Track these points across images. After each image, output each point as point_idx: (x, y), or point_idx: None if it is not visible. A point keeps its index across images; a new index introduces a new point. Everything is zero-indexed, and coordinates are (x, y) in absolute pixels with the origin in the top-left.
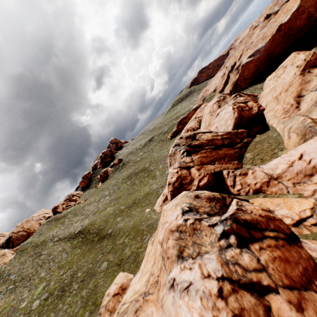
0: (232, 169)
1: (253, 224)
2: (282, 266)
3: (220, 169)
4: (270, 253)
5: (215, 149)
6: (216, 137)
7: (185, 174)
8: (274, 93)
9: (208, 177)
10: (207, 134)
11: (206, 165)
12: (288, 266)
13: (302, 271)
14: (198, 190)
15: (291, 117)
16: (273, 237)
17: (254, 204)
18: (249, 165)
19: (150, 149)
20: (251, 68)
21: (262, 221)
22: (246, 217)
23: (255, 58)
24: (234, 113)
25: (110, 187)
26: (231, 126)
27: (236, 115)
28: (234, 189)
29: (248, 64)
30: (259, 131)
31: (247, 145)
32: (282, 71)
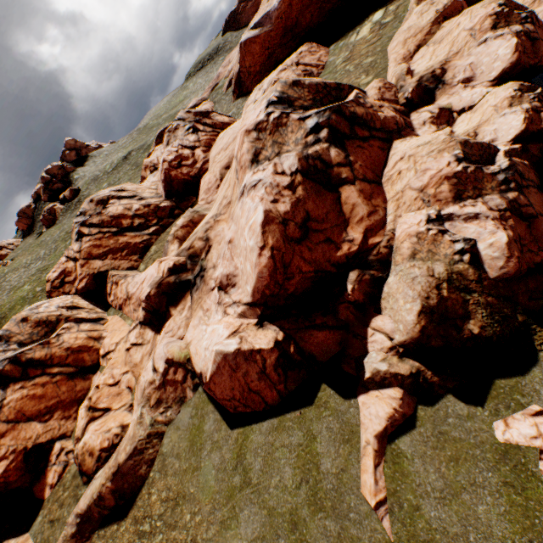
0: (124, 268)
1: (43, 361)
2: (25, 404)
3: (108, 268)
4: (27, 392)
5: (116, 235)
6: (128, 212)
7: (72, 269)
8: (219, 145)
9: (88, 279)
10: (124, 202)
11: (93, 261)
12: (36, 402)
13: (53, 404)
14: (79, 294)
15: (208, 201)
16: (53, 374)
17: (104, 325)
18: (144, 265)
19: (117, 180)
20: (258, 54)
21: (60, 356)
22: (38, 354)
23: (263, 32)
24: (162, 172)
25: (50, 243)
26: (162, 191)
27: (163, 176)
28: (110, 299)
29: (249, 45)
30: (189, 207)
31: (163, 231)
32: (255, 95)
